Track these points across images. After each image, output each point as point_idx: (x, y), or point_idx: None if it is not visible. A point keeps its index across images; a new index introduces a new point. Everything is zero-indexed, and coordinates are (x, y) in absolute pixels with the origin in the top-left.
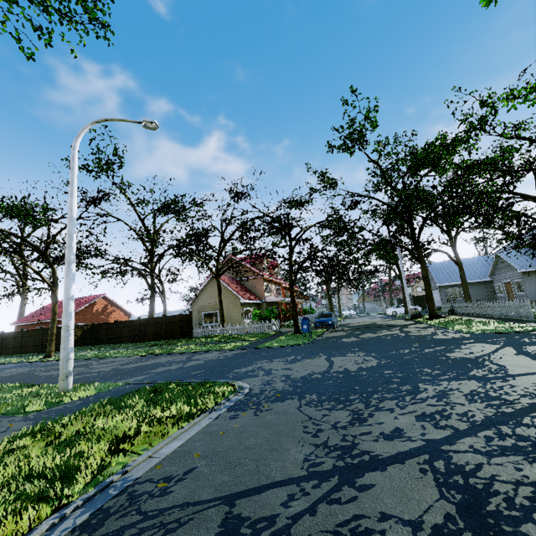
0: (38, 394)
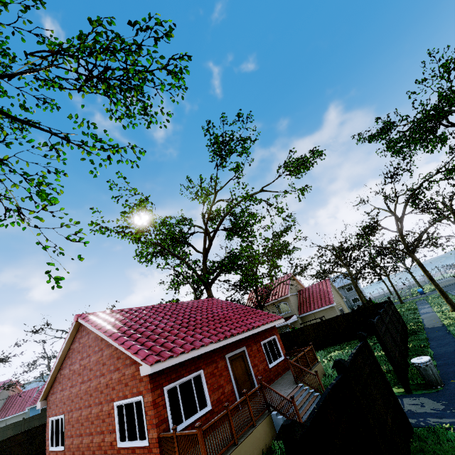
0: None
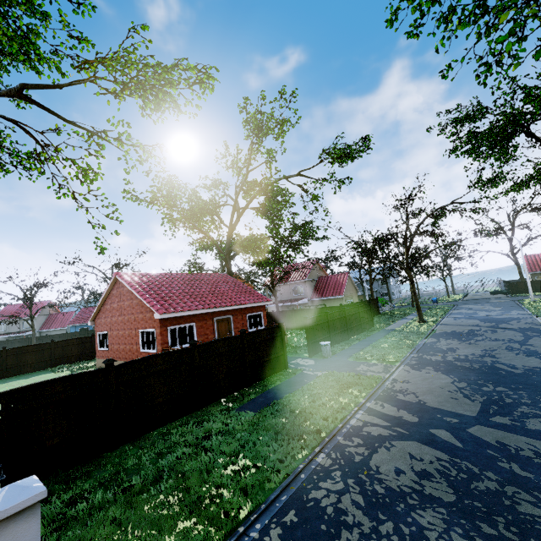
0: (536, 301)
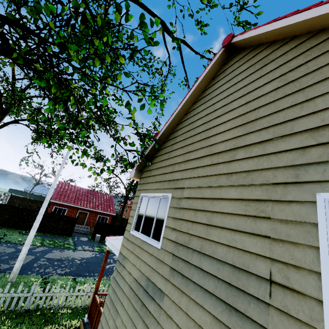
0: None
